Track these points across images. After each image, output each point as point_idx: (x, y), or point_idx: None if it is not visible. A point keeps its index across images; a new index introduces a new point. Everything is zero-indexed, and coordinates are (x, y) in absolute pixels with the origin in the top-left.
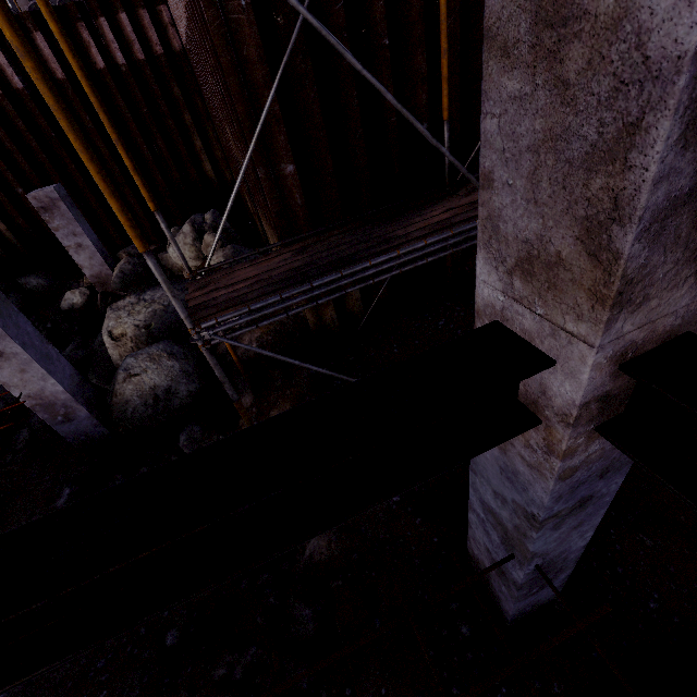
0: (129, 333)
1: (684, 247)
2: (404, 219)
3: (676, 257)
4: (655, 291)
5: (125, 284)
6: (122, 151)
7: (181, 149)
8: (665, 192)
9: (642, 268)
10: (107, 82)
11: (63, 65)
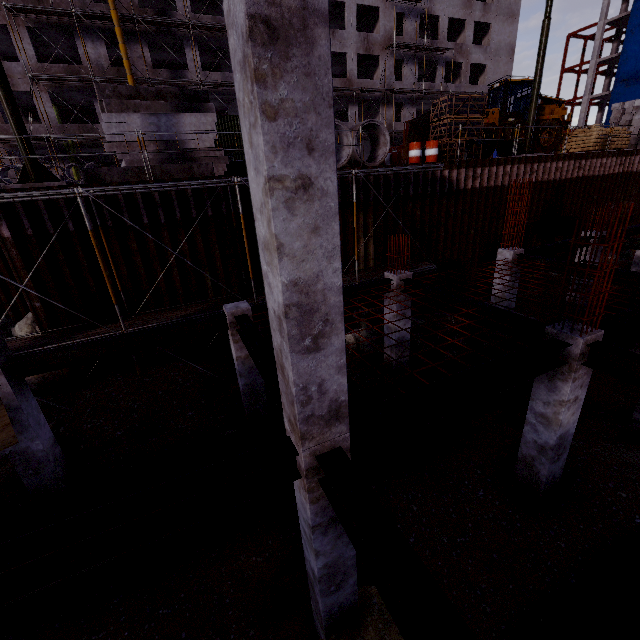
0: None
1: None
2: (89, 329)
3: None
4: None
5: None
6: None
7: None
8: None
9: None
10: None
11: None
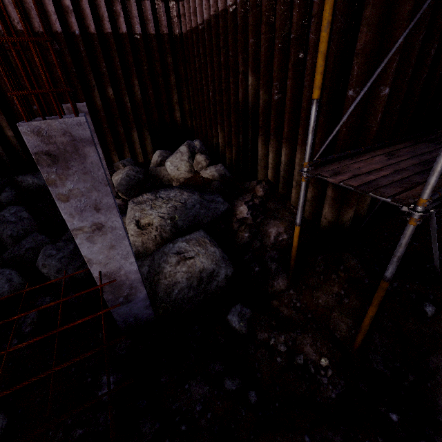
0: (155, 223)
1: None
2: None
3: None
4: None
5: (129, 186)
6: (326, 35)
7: (163, 99)
8: None
9: None
10: (124, 43)
11: (96, 24)
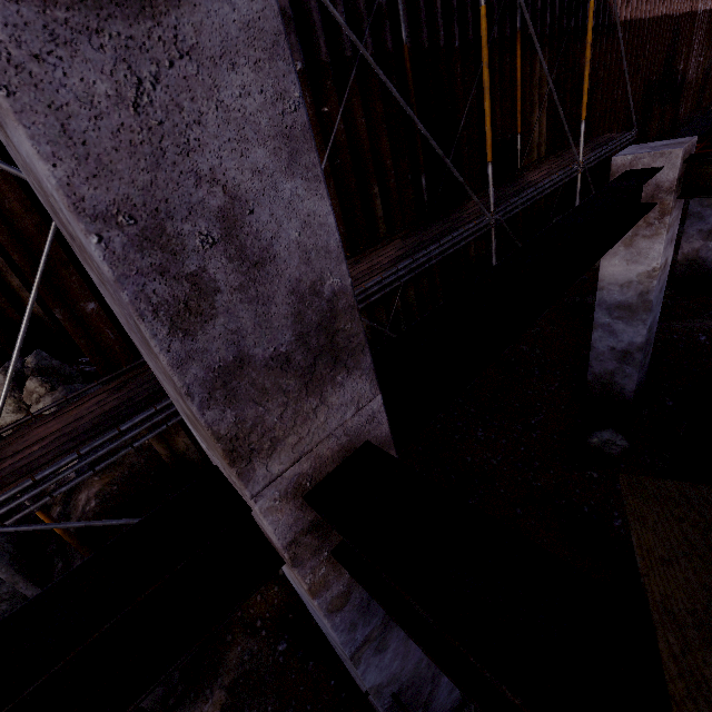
0: None
1: (282, 392)
2: None
3: (281, 401)
4: (282, 432)
5: None
6: None
7: None
8: (202, 367)
9: (240, 424)
10: None
11: None
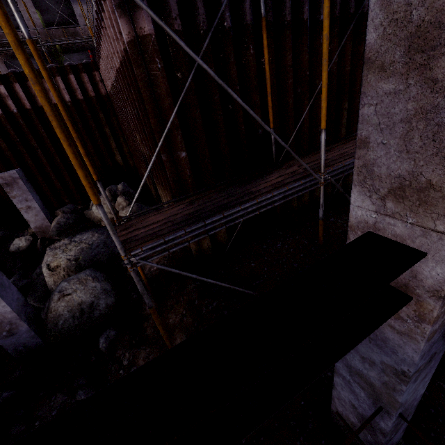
0: (62, 265)
1: None
2: (254, 182)
3: None
4: None
5: (60, 232)
6: (79, 144)
7: (102, 148)
8: None
9: None
10: (58, 110)
11: (30, 101)
